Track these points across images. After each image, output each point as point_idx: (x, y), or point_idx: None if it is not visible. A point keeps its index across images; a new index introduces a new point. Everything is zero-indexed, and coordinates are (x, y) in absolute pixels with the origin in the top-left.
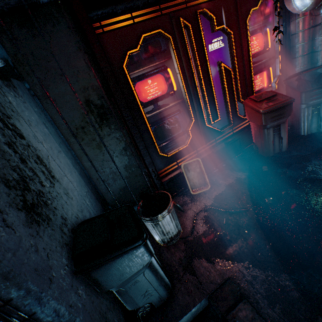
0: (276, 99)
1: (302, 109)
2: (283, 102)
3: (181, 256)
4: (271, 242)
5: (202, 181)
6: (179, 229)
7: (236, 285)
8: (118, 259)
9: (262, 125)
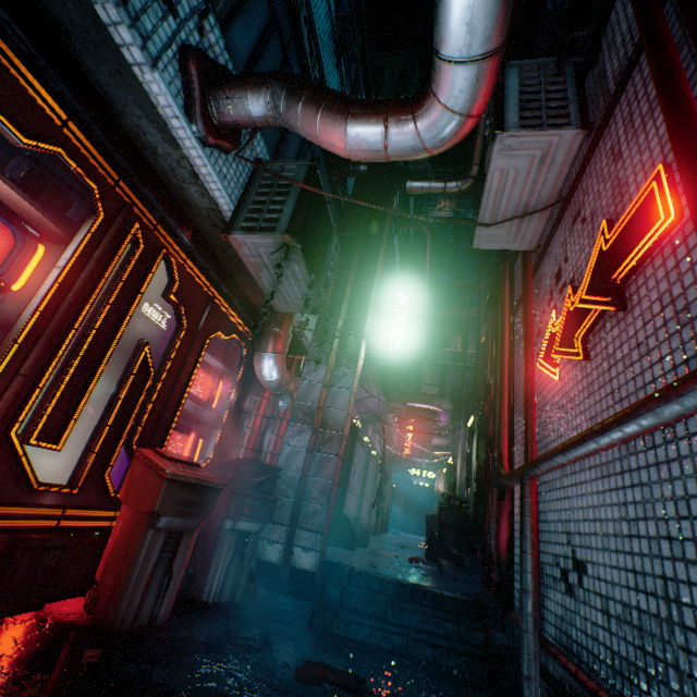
0: (201, 471)
1: (224, 532)
2: (210, 478)
3: None
4: None
5: None
6: None
7: None
8: None
9: (152, 511)
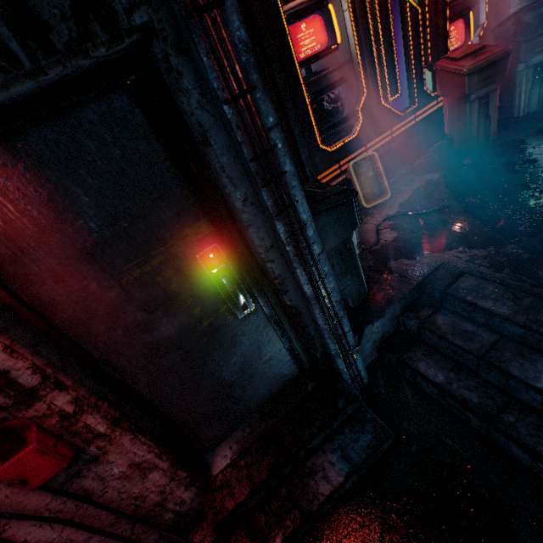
0: (486, 53)
1: (518, 74)
2: (496, 55)
3: (371, 264)
4: (489, 225)
5: (377, 191)
6: (361, 238)
7: (451, 267)
8: (330, 212)
9: (464, 96)
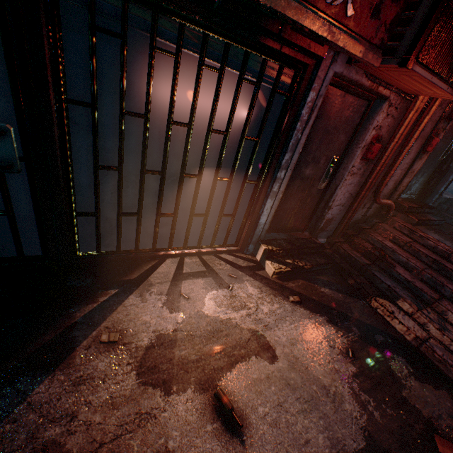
0: None
1: None
2: None
3: None
4: None
5: None
6: None
7: None
8: None
9: None
